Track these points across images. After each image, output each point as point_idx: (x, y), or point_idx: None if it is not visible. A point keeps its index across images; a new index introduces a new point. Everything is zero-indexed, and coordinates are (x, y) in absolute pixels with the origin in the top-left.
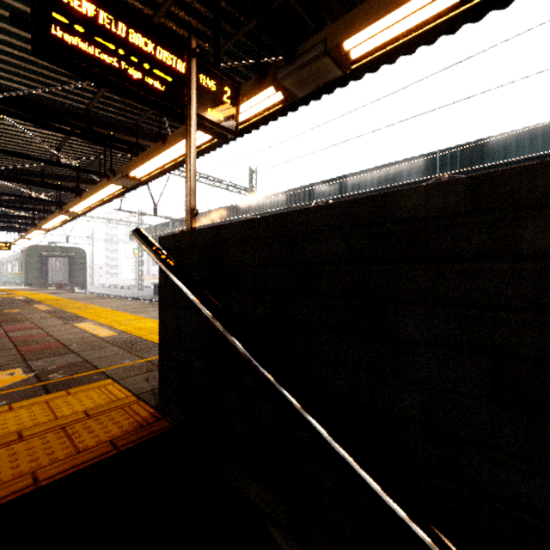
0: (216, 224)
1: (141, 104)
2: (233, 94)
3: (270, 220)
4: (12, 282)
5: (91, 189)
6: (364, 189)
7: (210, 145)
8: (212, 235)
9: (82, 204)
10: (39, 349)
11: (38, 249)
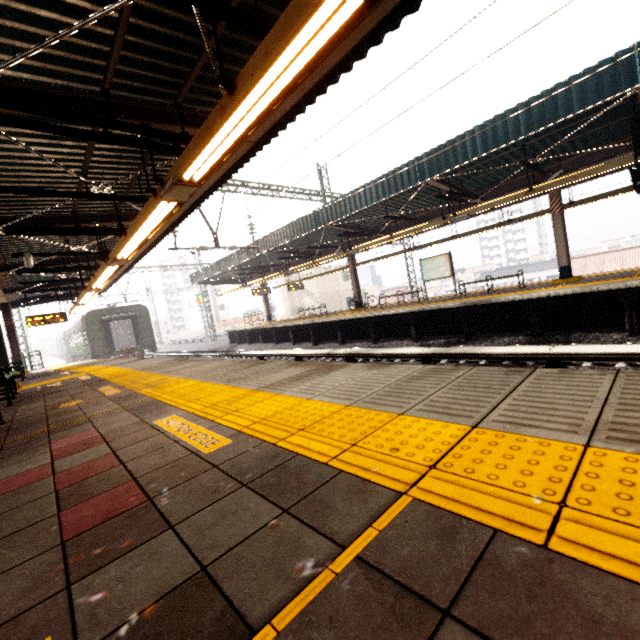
0: (289, 245)
1: None
2: None
3: None
4: (79, 355)
5: (136, 219)
6: (505, 143)
7: (284, 115)
8: None
9: (130, 244)
10: (101, 515)
11: (97, 315)
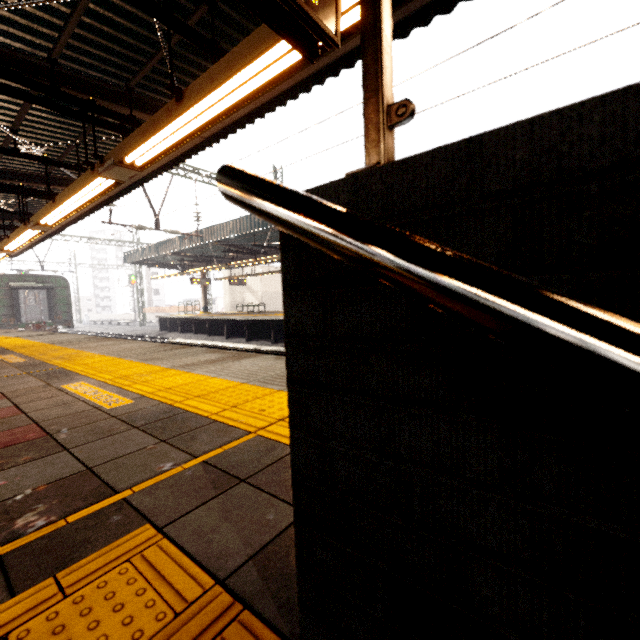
0: (235, 239)
1: None
2: None
3: None
4: None
5: (68, 188)
6: None
7: (236, 121)
8: (635, 122)
9: (57, 211)
10: (1, 444)
11: (3, 280)
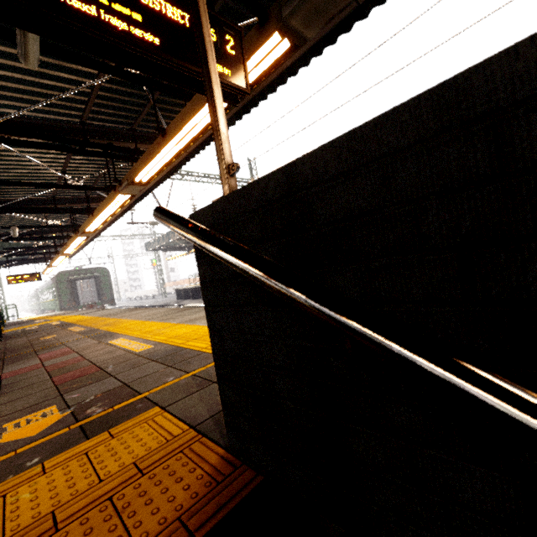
0: None
1: (133, 68)
2: (236, 44)
3: (417, 104)
4: (49, 309)
5: (101, 204)
6: None
7: (209, 136)
8: (280, 182)
9: (96, 221)
10: (75, 376)
11: (65, 275)
